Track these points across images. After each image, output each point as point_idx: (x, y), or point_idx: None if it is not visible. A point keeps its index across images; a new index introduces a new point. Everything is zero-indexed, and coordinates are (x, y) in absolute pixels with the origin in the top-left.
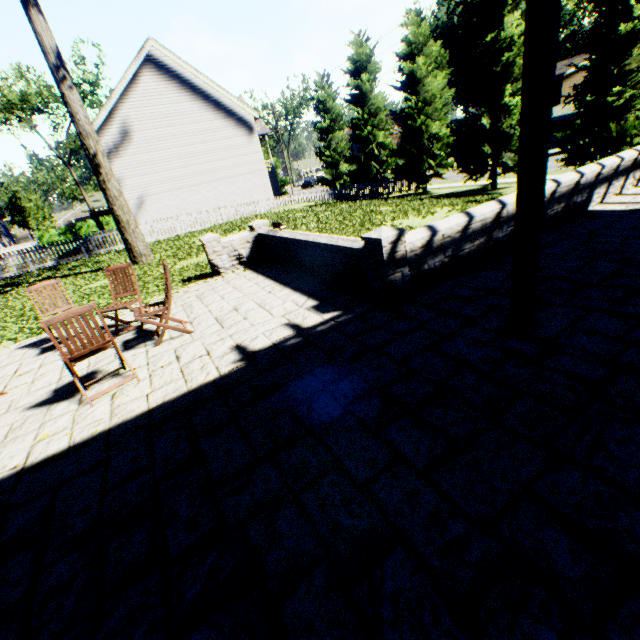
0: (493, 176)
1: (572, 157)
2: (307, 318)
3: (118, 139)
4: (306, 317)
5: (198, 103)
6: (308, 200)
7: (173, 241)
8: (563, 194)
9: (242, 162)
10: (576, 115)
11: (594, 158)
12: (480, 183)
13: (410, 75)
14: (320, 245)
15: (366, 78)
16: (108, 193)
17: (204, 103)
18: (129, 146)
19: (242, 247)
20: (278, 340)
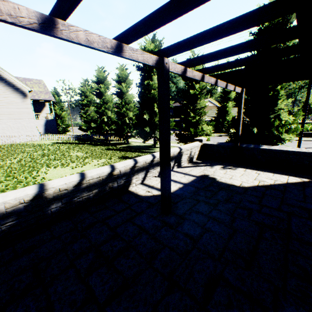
0: (154, 141)
1: (180, 139)
2: None
3: None
4: None
5: None
6: (59, 139)
7: None
8: (95, 183)
9: (15, 111)
10: (182, 121)
11: (187, 142)
12: (152, 142)
13: (119, 89)
14: None
15: (103, 86)
16: None
17: None
18: None
19: None
20: None
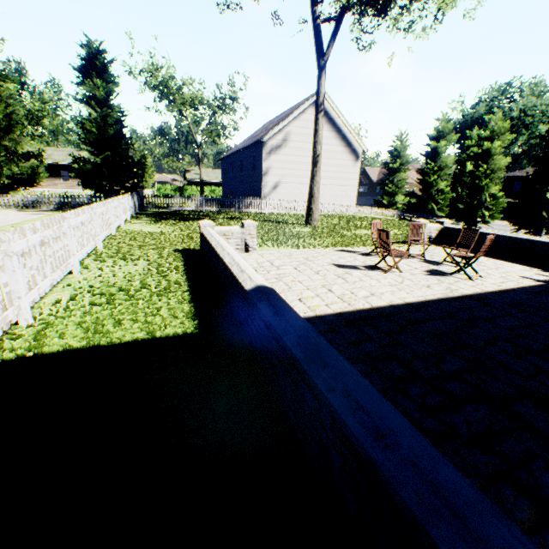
0: (537, 234)
1: None
2: (548, 274)
3: (279, 143)
4: (546, 274)
5: (333, 133)
6: (382, 214)
7: (304, 217)
8: None
9: (344, 177)
10: None
11: None
12: None
13: (485, 151)
14: (535, 241)
15: (443, 144)
16: (315, 178)
17: (336, 134)
18: (283, 149)
19: (433, 232)
20: (547, 279)
